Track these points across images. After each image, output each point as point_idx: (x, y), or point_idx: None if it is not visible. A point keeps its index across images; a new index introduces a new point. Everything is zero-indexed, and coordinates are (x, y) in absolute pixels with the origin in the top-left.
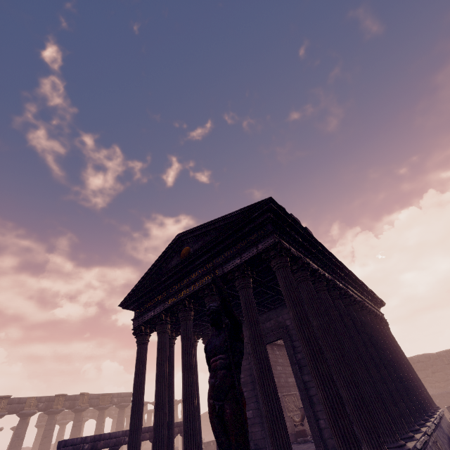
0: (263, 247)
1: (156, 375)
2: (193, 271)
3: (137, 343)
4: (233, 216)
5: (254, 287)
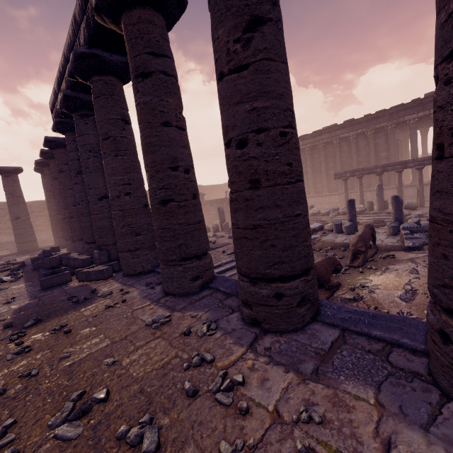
0: None
1: None
2: None
3: None
4: None
5: None
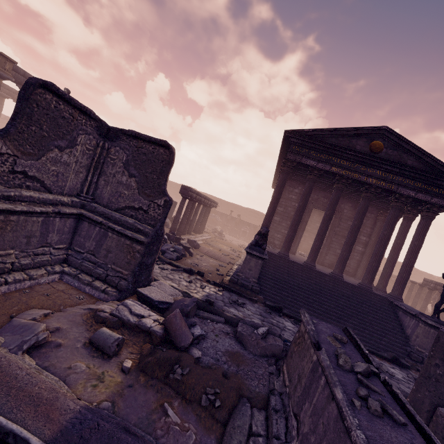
0: (435, 202)
1: (302, 206)
2: (374, 167)
3: (286, 172)
4: (441, 166)
5: (377, 197)
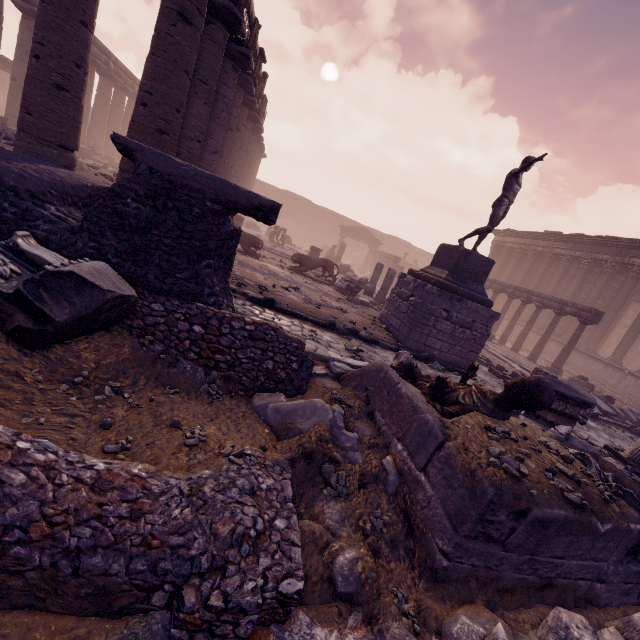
0: None
1: None
2: None
3: None
4: None
5: None
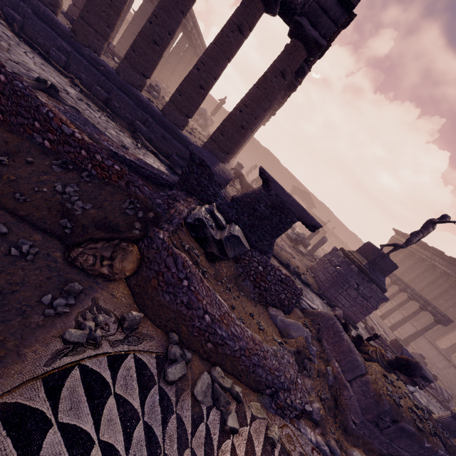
0: None
1: None
2: None
3: None
4: None
5: None
